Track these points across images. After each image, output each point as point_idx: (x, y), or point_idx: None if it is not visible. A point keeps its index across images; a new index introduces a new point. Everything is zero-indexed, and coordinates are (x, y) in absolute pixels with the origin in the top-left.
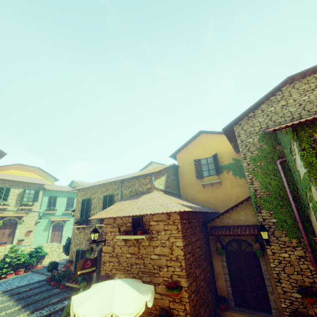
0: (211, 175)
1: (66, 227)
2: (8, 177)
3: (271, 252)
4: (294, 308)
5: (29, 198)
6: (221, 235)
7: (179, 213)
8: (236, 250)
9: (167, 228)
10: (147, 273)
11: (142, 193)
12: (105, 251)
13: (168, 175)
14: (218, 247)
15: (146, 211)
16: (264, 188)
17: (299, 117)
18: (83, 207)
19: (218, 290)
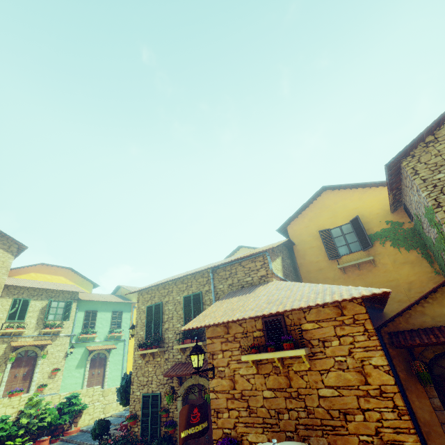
0: (353, 252)
1: (110, 360)
2: (26, 283)
3: None
4: None
5: (56, 315)
6: (421, 345)
7: (361, 301)
8: None
9: (343, 332)
10: (318, 427)
11: (252, 285)
12: (216, 389)
13: (282, 257)
14: (420, 370)
15: (295, 304)
16: None
17: None
18: (150, 318)
19: None
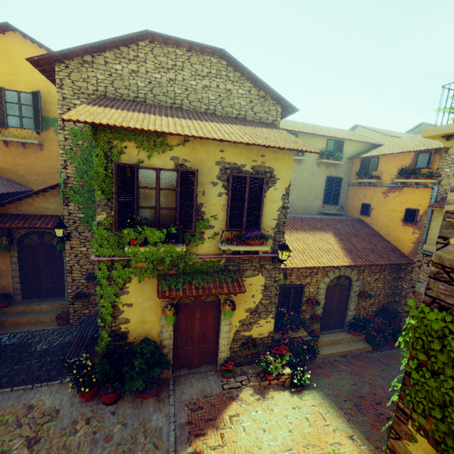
0: (24, 128)
1: None
2: None
3: (69, 247)
4: (79, 291)
5: None
6: (8, 228)
7: None
8: (36, 244)
9: None
10: None
11: None
12: None
13: None
14: (2, 243)
15: None
16: (78, 177)
17: (144, 99)
18: None
19: (0, 289)
